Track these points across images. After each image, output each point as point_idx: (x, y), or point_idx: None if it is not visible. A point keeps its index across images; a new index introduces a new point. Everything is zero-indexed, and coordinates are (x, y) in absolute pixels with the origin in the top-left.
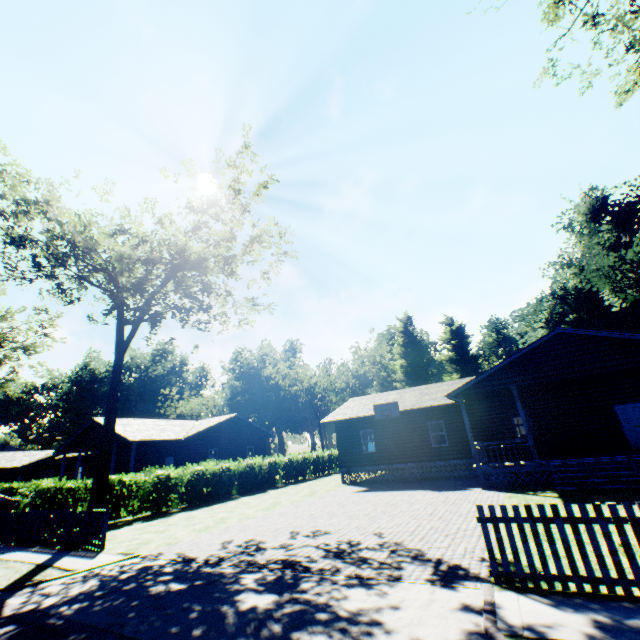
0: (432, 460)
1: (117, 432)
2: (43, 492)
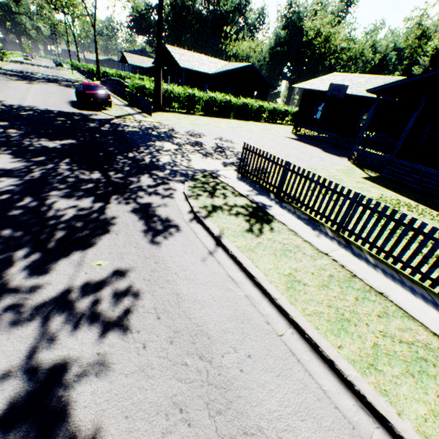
0: (349, 137)
1: (175, 59)
2: (136, 85)
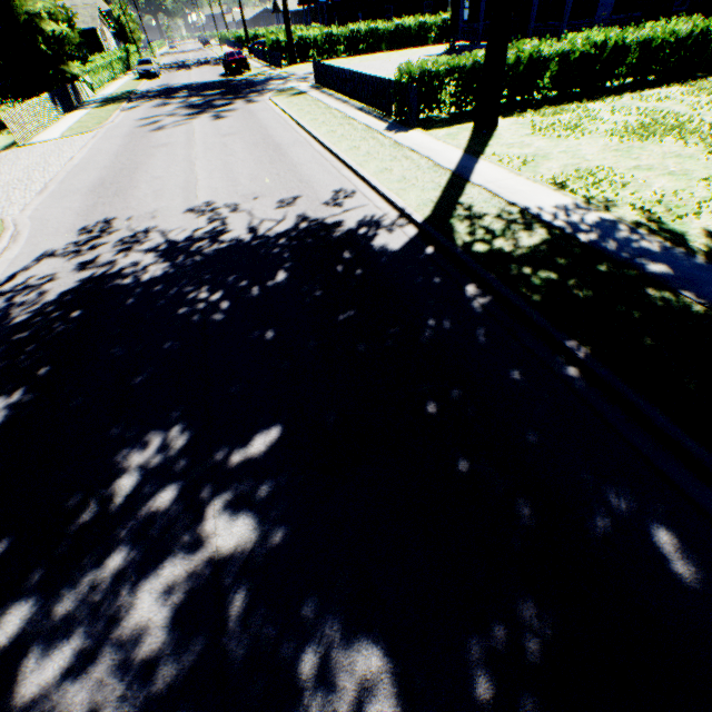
0: None
1: None
2: (271, 42)
